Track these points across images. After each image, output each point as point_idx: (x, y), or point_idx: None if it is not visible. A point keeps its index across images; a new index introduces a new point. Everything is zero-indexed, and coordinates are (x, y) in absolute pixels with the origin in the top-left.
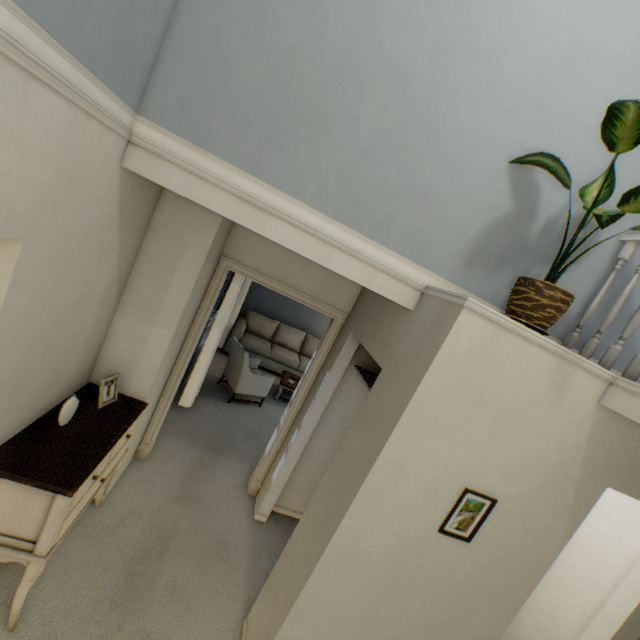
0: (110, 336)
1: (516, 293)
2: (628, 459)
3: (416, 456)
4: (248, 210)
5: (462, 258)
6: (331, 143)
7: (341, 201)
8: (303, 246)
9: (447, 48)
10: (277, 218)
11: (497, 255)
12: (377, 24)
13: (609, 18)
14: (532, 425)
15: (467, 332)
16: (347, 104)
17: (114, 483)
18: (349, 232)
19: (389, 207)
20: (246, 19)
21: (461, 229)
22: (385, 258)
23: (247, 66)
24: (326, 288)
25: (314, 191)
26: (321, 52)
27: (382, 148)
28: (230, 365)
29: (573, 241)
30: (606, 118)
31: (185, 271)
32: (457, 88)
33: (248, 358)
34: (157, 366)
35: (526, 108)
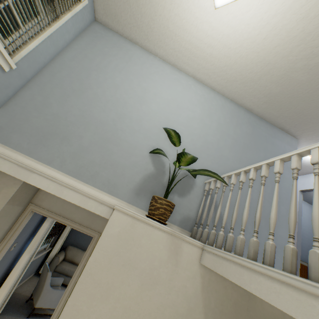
0: None
1: (150, 203)
2: (231, 303)
3: (87, 316)
4: (22, 170)
5: (134, 191)
6: (70, 144)
7: (72, 166)
8: (49, 187)
9: (120, 117)
10: (37, 174)
11: (151, 190)
12: (92, 109)
13: (177, 112)
14: (165, 282)
15: (118, 222)
16: (78, 131)
17: None
18: (75, 180)
19: (96, 169)
20: (39, 105)
21: (132, 178)
22: (94, 192)
23: (36, 118)
24: (90, 218)
25: (59, 162)
26: (69, 115)
27: (93, 147)
28: (39, 284)
29: (171, 179)
30: (168, 135)
31: None
32: (125, 128)
33: (50, 276)
34: None
35: (153, 135)
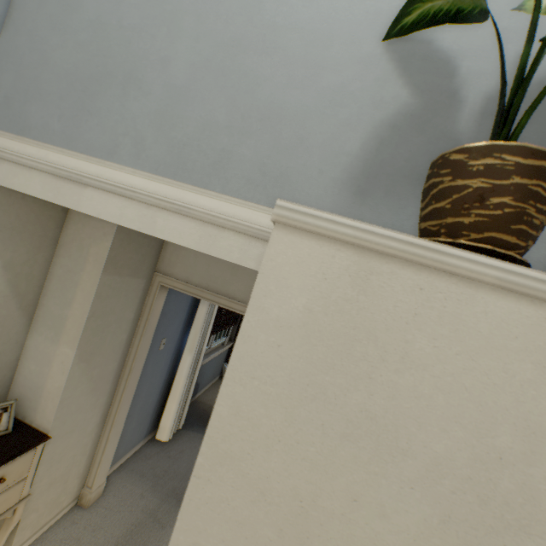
0: (23, 358)
1: (423, 196)
2: None
3: None
4: (64, 186)
5: (347, 187)
6: (144, 92)
7: (162, 151)
8: (124, 214)
9: None
10: (93, 188)
11: (408, 171)
12: None
13: None
14: None
15: (296, 274)
16: (156, 49)
17: (32, 539)
18: (176, 186)
19: (222, 143)
20: (57, 13)
21: (334, 147)
22: (228, 209)
23: (59, 50)
24: None
25: (130, 148)
26: (125, 12)
27: (202, 80)
28: None
29: (522, 70)
30: None
31: (86, 283)
32: None
33: None
34: (61, 390)
35: None
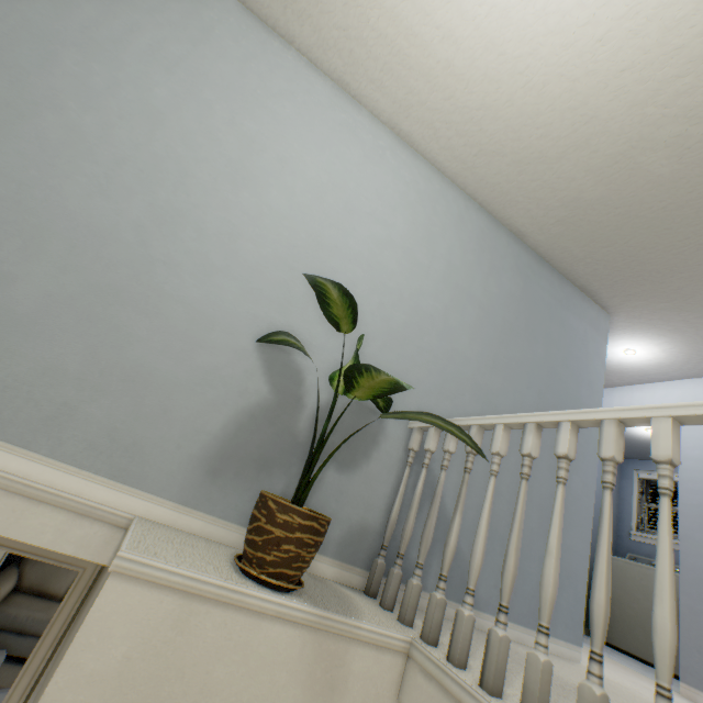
0: None
1: (251, 519)
2: None
3: None
4: None
5: (202, 465)
6: None
7: None
8: None
9: (164, 220)
10: None
11: (257, 456)
12: (60, 182)
13: (343, 223)
14: None
15: (123, 622)
16: None
17: None
18: None
19: (67, 395)
20: None
21: (197, 423)
22: (54, 477)
23: None
24: None
25: None
26: None
27: (59, 315)
28: None
29: (323, 435)
30: (318, 296)
31: None
32: (180, 259)
33: None
34: None
35: (272, 287)
